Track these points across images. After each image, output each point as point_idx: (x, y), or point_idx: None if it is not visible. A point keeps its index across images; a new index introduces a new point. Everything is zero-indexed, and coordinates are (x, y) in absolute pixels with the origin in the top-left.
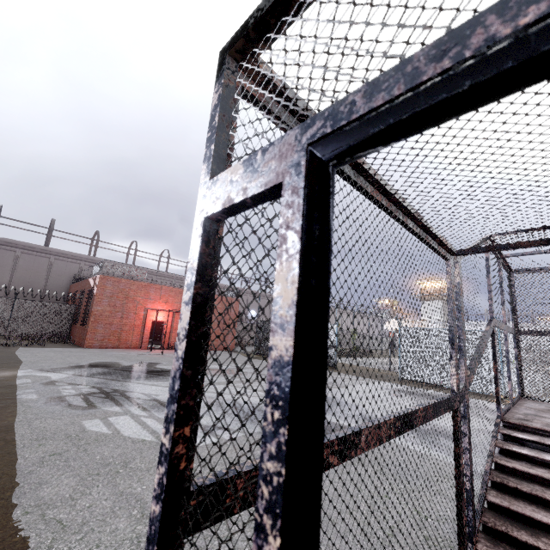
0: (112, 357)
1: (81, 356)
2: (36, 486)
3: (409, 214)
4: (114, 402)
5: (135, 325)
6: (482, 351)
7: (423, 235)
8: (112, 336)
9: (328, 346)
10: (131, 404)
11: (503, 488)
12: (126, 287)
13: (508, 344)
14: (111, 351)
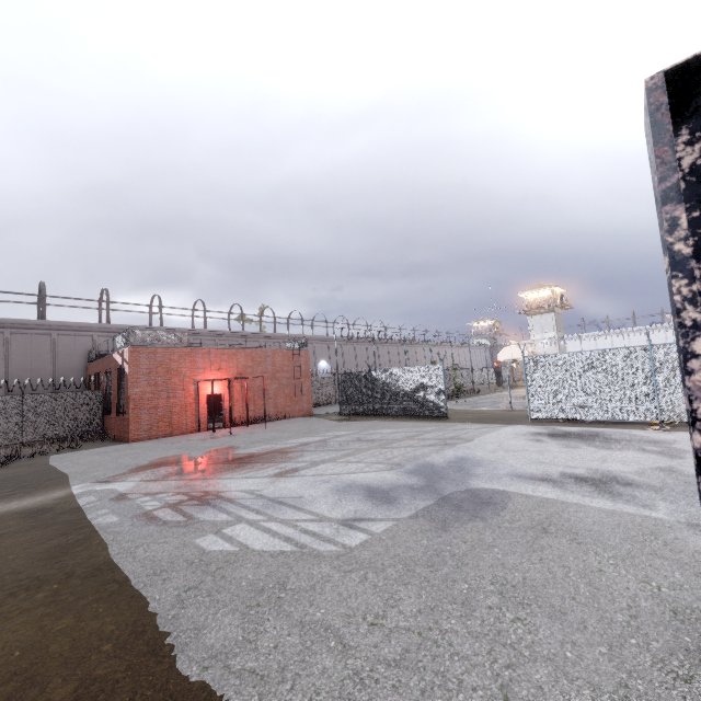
0: (173, 450)
1: (134, 454)
2: (195, 633)
3: None
4: (216, 509)
5: (186, 404)
6: None
7: None
8: (161, 422)
9: (434, 393)
10: (238, 507)
11: None
12: (165, 358)
13: None
14: (166, 442)
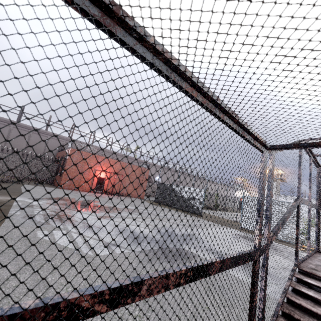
0: (72, 195)
1: (55, 192)
2: None
3: (225, 111)
4: (61, 221)
5: (88, 178)
6: (286, 219)
7: (239, 130)
8: (75, 183)
9: (198, 202)
10: (70, 224)
11: (290, 318)
12: (85, 156)
13: (310, 215)
14: (73, 192)
